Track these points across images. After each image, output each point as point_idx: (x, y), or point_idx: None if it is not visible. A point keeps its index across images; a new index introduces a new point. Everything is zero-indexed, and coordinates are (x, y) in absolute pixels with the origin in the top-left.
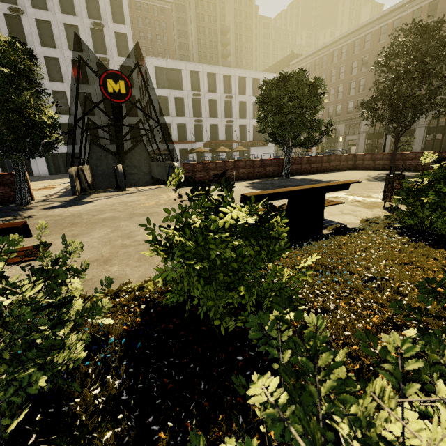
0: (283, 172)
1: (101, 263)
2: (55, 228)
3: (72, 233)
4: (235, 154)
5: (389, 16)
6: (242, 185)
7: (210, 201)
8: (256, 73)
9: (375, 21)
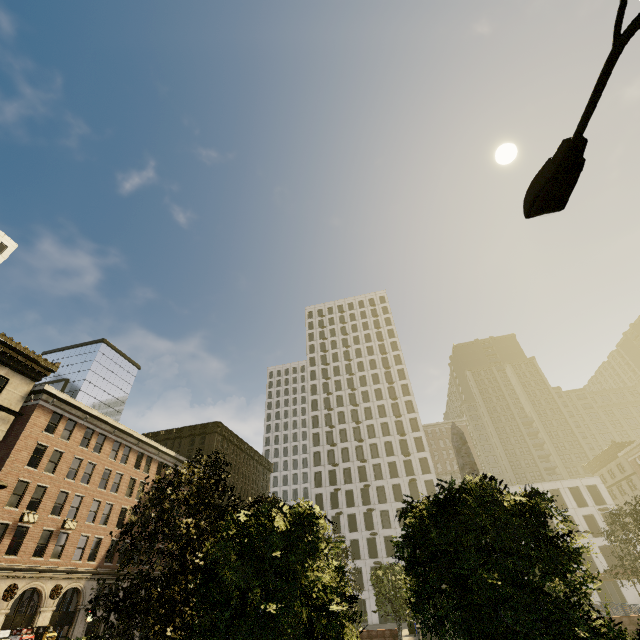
0: None
1: None
2: None
3: None
4: None
5: None
6: None
7: None
8: (570, 481)
9: None
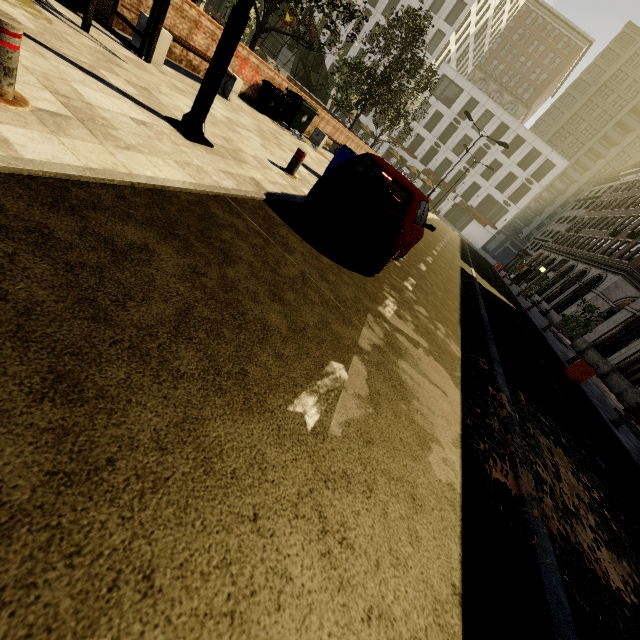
0: None
1: None
2: None
3: None
4: (445, 204)
5: None
6: None
7: None
8: (543, 145)
9: None
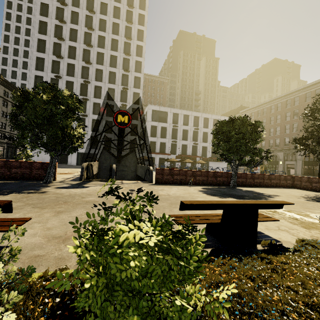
0: (230, 183)
1: (60, 241)
2: (52, 204)
3: (60, 209)
4: (198, 165)
5: (311, 87)
6: (197, 188)
7: (130, 211)
8: (216, 116)
9: (301, 90)
